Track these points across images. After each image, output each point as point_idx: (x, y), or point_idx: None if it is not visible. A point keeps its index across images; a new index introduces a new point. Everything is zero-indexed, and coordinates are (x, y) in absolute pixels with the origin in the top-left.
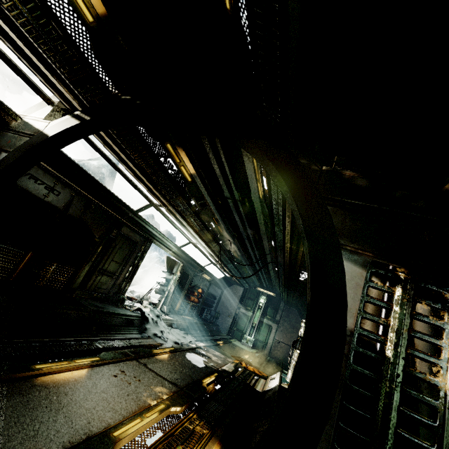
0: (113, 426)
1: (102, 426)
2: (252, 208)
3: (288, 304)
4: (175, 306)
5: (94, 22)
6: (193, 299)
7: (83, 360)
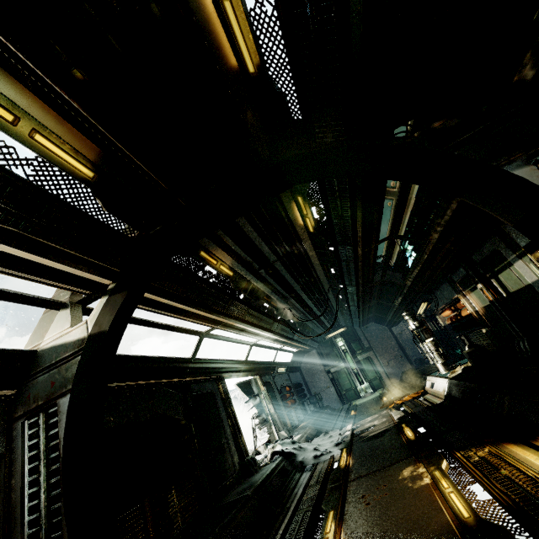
0: (450, 518)
1: (447, 527)
2: (301, 251)
3: (364, 323)
4: (286, 425)
5: (95, 175)
6: (290, 403)
7: (329, 525)
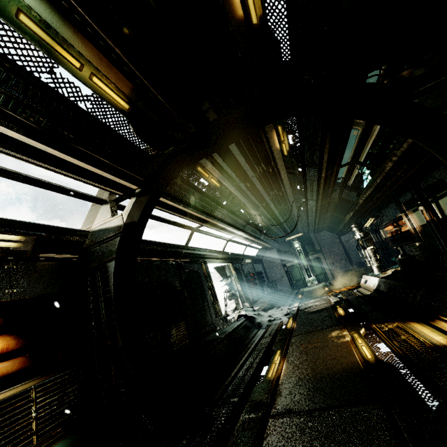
0: (358, 359)
1: (356, 363)
2: (274, 170)
3: (318, 231)
4: (249, 299)
5: (129, 107)
6: (253, 285)
7: (277, 357)
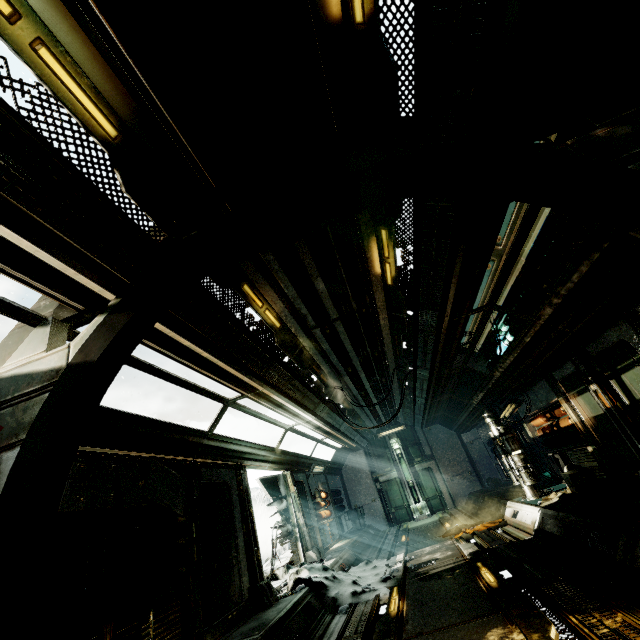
0: None
1: None
2: (369, 311)
3: (428, 423)
4: (316, 543)
5: (118, 136)
6: (324, 514)
7: None
